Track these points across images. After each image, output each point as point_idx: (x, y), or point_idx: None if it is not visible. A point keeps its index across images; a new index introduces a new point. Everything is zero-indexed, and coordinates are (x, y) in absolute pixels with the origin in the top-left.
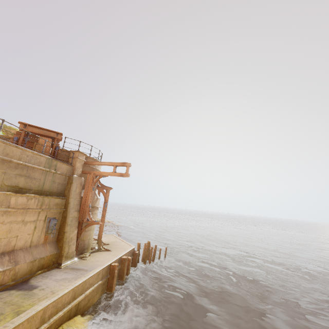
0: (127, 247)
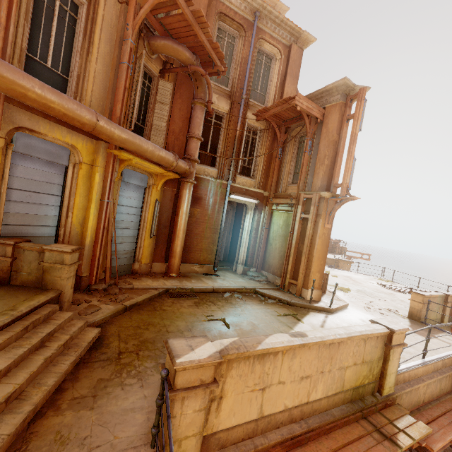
0: None
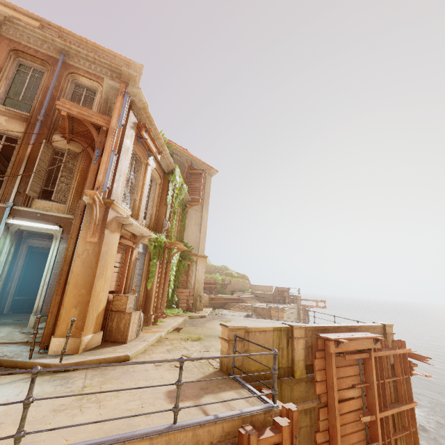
0: None
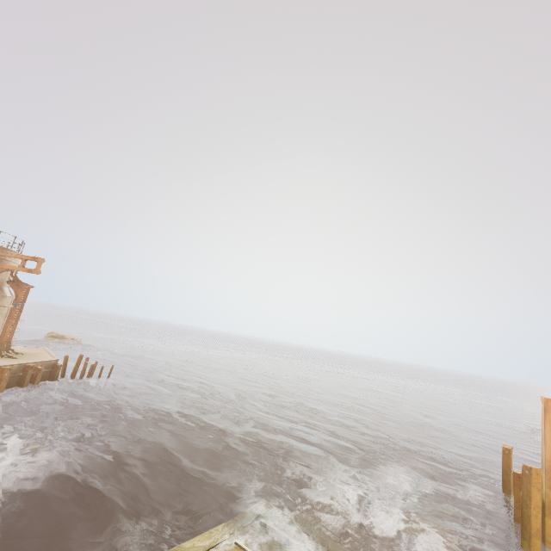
0: (46, 358)
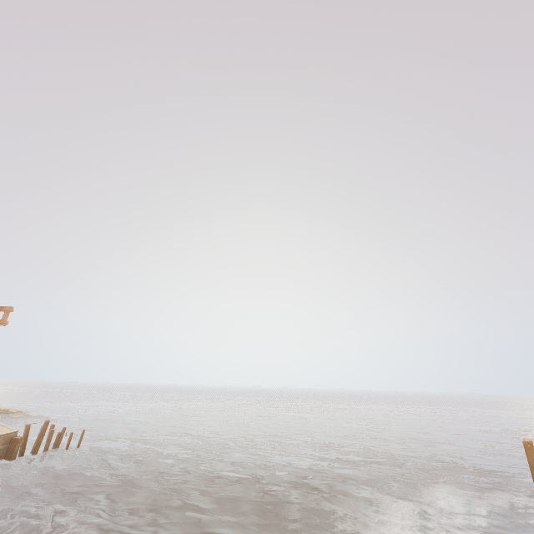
0: (2, 432)
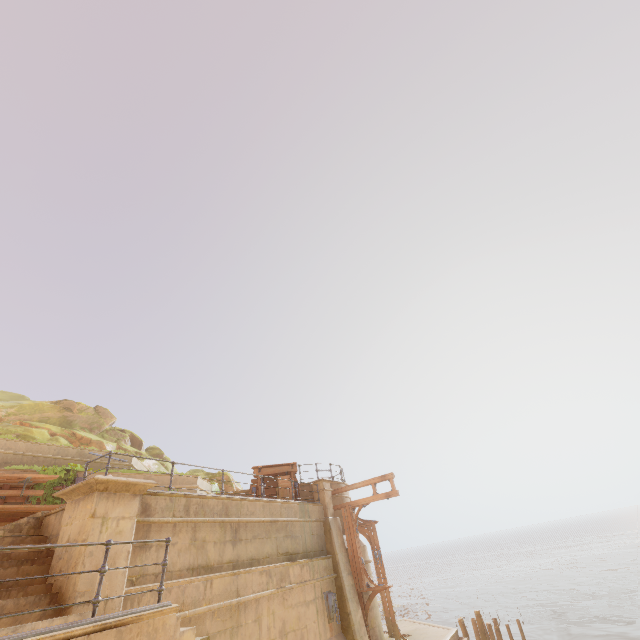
0: (443, 632)
